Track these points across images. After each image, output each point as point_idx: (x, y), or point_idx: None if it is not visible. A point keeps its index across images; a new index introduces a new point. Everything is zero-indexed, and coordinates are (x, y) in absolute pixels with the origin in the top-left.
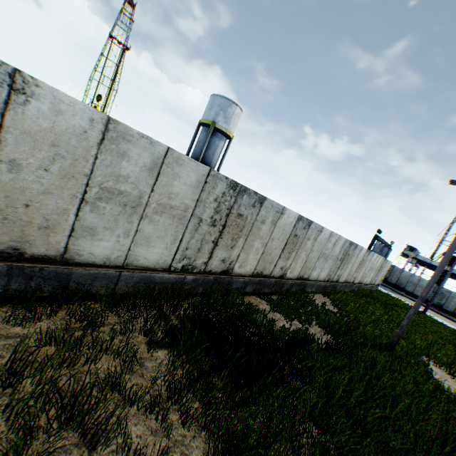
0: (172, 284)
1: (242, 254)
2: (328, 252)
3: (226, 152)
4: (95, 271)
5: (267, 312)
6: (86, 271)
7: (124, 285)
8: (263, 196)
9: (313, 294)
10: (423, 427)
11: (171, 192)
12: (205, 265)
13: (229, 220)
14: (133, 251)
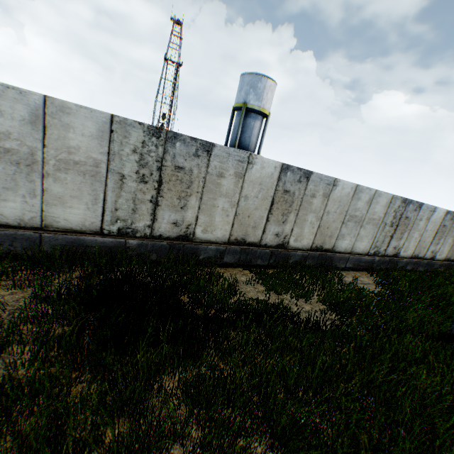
0: (111, 249)
1: (202, 215)
2: (360, 214)
3: (264, 132)
4: (11, 231)
5: (246, 284)
6: (2, 231)
7: (51, 247)
8: (207, 142)
9: (350, 271)
10: (406, 453)
11: (69, 146)
12: (150, 228)
13: (164, 175)
14: (48, 212)
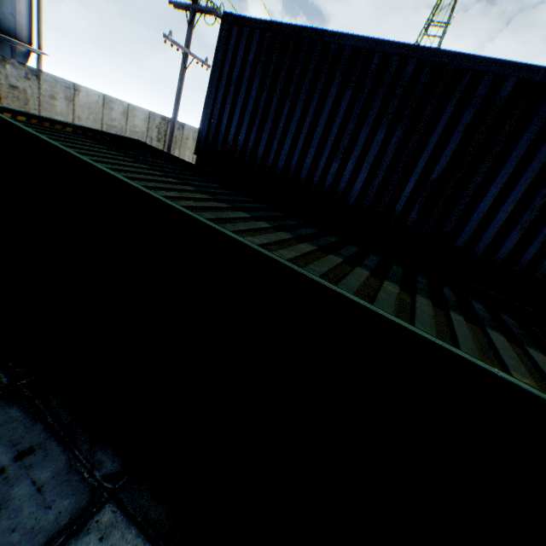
0: None
1: None
2: (120, 125)
3: (40, 14)
4: None
5: None
6: None
7: None
8: None
9: None
10: None
11: None
12: None
13: None
14: None
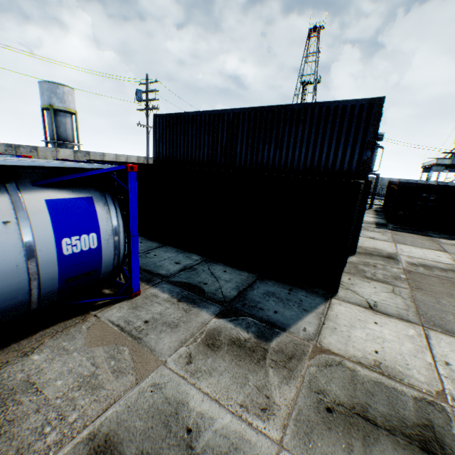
0: None
1: None
2: None
3: (77, 126)
4: None
5: None
6: None
7: None
8: (35, 146)
9: None
10: None
11: None
12: None
13: None
14: None
